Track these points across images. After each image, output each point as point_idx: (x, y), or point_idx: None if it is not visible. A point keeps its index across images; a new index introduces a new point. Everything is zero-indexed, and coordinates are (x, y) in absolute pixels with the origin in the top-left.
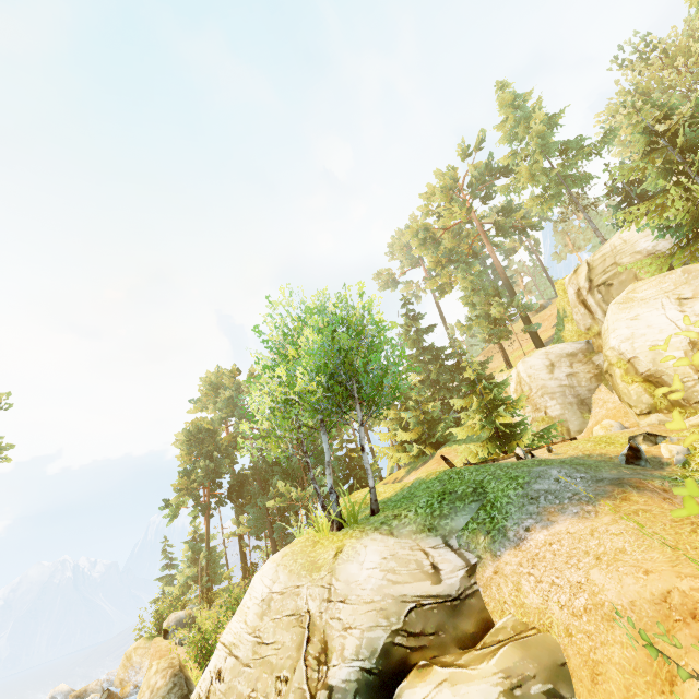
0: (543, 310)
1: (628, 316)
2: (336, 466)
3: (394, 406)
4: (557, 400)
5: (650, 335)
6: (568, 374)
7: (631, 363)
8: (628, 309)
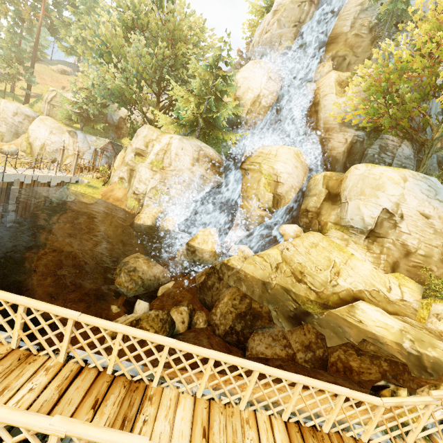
0: (65, 75)
1: (38, 124)
2: None
3: None
4: (7, 127)
5: (38, 134)
6: (20, 121)
7: (29, 137)
8: (40, 123)
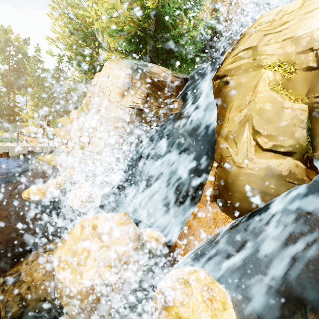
0: None
1: None
2: (7, 109)
3: (36, 101)
4: None
5: None
6: None
7: None
8: None
